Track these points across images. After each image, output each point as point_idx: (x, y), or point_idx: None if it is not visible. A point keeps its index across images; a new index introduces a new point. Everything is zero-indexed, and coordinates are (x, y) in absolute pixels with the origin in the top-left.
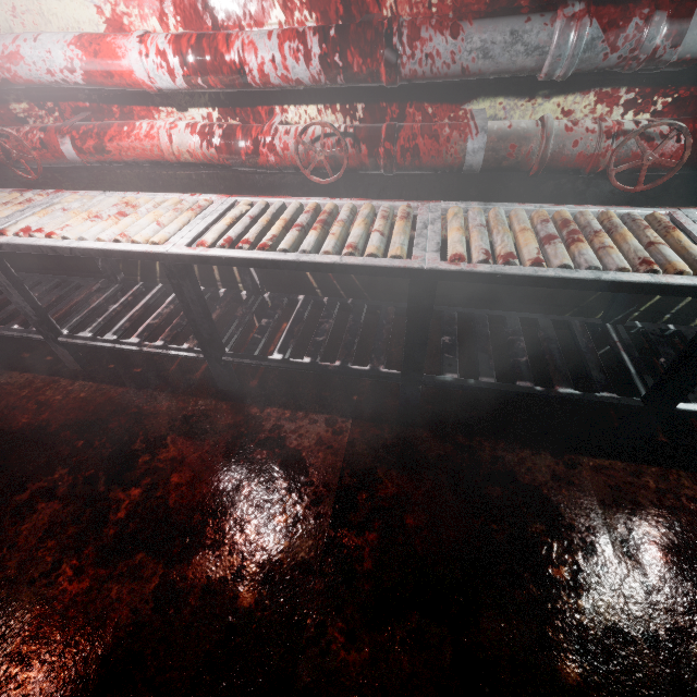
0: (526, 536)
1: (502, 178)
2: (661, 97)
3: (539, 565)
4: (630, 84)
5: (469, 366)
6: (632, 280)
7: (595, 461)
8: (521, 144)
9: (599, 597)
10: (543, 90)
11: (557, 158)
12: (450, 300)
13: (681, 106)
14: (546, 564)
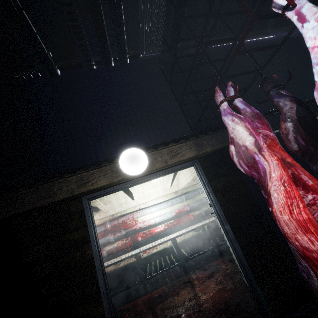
0: (122, 315)
1: (114, 256)
2: (129, 237)
3: (123, 317)
4: (124, 238)
5: (120, 298)
6: (121, 259)
7: (140, 298)
8: (111, 250)
9: (132, 314)
10: (114, 242)
11: (117, 249)
12: (116, 287)
13: (132, 237)
14: (124, 316)
